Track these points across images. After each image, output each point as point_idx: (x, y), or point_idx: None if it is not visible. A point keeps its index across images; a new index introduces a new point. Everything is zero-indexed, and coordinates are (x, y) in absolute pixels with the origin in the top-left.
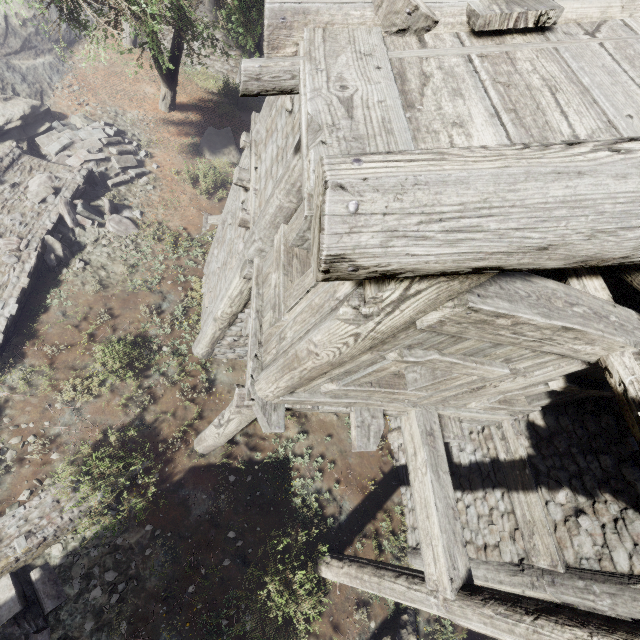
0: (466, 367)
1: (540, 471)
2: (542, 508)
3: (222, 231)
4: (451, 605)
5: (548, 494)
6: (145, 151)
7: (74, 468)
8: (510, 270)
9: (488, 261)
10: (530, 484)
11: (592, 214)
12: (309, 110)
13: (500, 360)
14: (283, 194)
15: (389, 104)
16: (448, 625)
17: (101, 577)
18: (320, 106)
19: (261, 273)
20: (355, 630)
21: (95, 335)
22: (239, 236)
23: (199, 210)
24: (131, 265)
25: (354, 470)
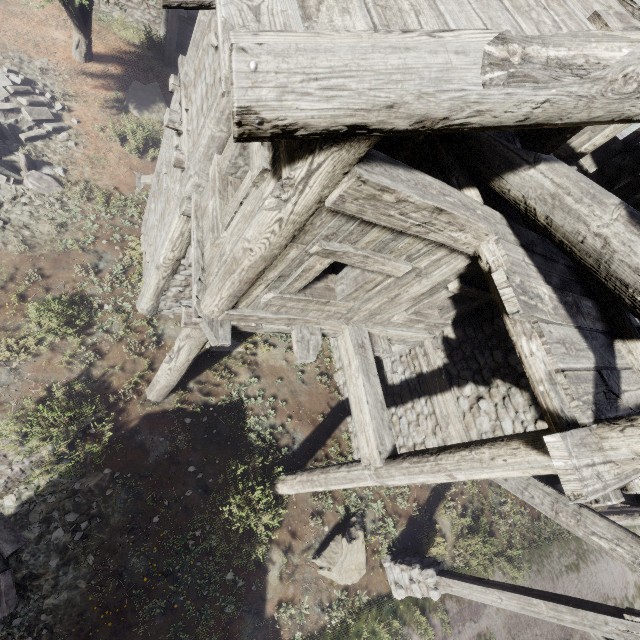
0: (376, 262)
1: (453, 375)
2: (454, 403)
3: (158, 184)
4: (380, 471)
5: (459, 391)
6: (61, 104)
7: (19, 425)
8: (375, 131)
9: (355, 117)
10: (445, 386)
11: (417, 79)
12: (223, 13)
13: (404, 258)
14: (214, 123)
15: (290, 14)
16: (390, 522)
17: (62, 519)
18: (232, 11)
19: (199, 208)
20: (311, 535)
21: (26, 296)
22: (175, 181)
23: (130, 169)
24: (59, 224)
25: (304, 406)
